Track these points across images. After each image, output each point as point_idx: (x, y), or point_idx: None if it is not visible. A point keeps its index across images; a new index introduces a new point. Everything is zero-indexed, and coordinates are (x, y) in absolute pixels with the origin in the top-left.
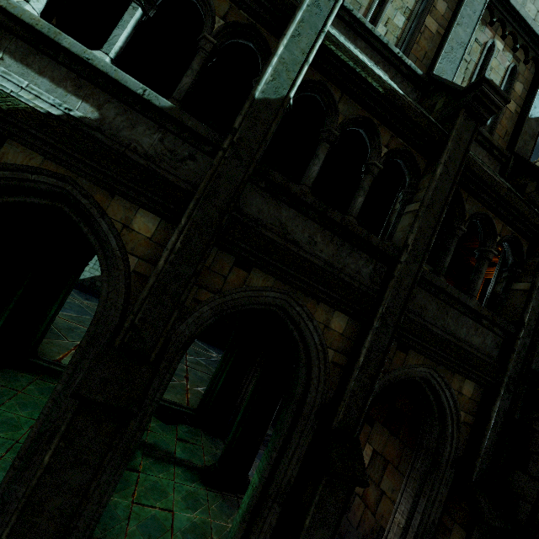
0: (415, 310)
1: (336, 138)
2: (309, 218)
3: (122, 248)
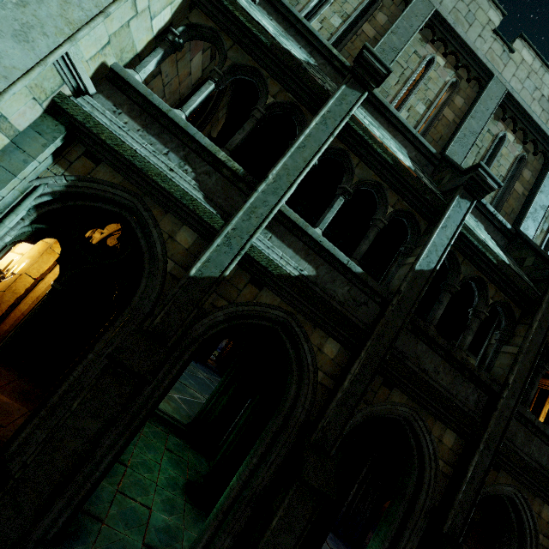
0: (508, 435)
1: (456, 290)
2: (436, 353)
3: (315, 365)
